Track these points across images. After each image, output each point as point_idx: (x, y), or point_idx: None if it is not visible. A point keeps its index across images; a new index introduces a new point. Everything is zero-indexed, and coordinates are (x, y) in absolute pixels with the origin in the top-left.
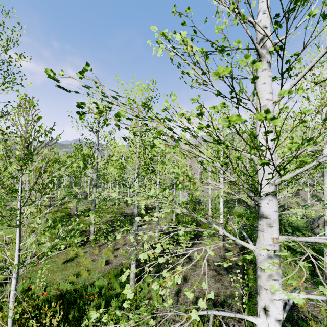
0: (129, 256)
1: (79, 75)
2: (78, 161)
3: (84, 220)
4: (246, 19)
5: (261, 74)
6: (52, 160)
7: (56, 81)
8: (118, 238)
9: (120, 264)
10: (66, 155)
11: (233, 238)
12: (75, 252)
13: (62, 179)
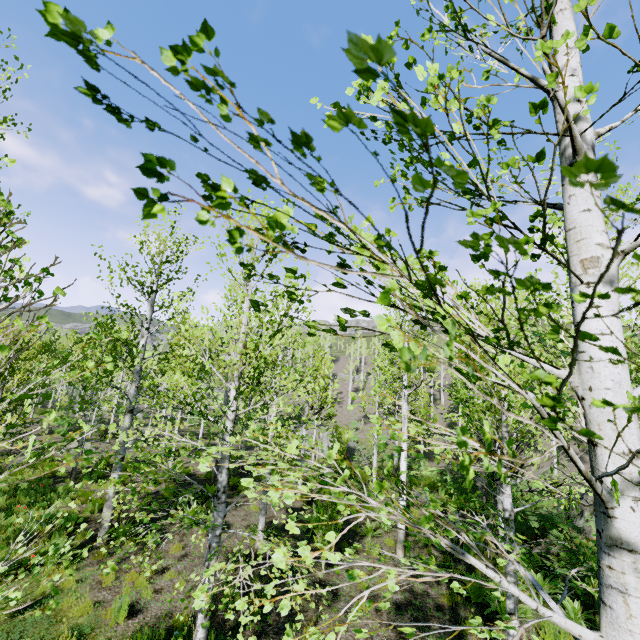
0: (192, 591)
1: (173, 63)
2: (100, 352)
3: (89, 493)
4: (615, 36)
5: (577, 190)
6: (38, 346)
7: (84, 57)
8: (199, 607)
9: (166, 615)
10: (72, 337)
11: (531, 602)
12: (53, 581)
13: (54, 388)
